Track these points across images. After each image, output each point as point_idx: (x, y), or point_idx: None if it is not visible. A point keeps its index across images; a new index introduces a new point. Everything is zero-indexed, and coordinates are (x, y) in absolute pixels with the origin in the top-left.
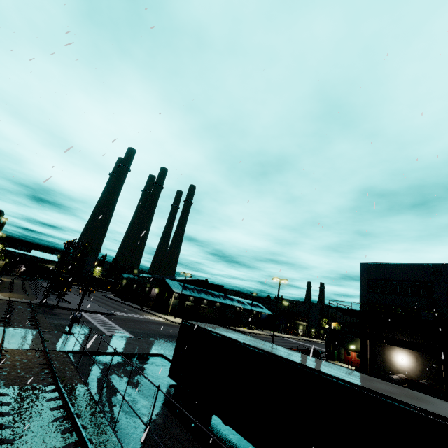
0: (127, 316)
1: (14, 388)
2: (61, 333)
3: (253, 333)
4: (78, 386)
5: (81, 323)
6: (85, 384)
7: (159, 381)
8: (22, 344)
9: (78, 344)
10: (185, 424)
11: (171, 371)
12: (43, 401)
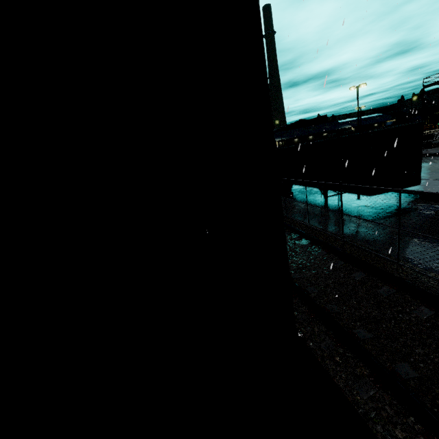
0: None
1: None
2: None
3: None
4: None
5: None
6: None
7: None
8: None
9: None
10: None
11: None
12: None
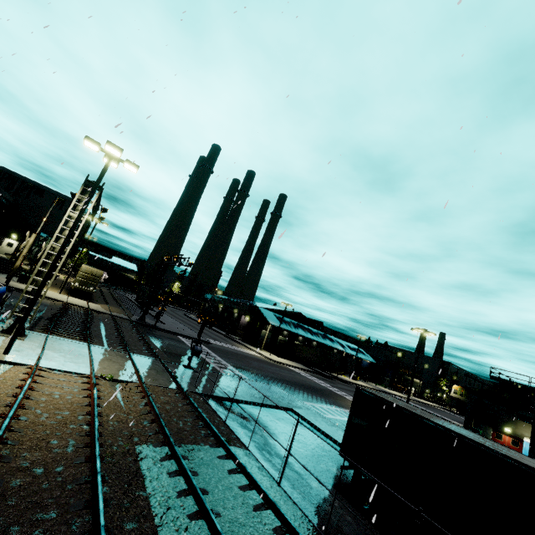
0: (222, 346)
1: (186, 448)
2: (180, 366)
3: (358, 385)
4: (243, 451)
5: (188, 352)
6: (246, 448)
7: (308, 450)
8: (155, 379)
9: (206, 384)
10: (379, 528)
11: (345, 450)
12: (225, 473)
